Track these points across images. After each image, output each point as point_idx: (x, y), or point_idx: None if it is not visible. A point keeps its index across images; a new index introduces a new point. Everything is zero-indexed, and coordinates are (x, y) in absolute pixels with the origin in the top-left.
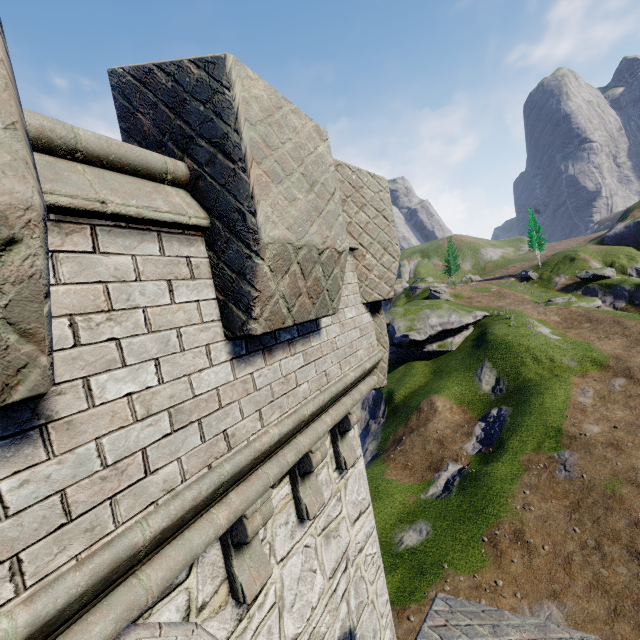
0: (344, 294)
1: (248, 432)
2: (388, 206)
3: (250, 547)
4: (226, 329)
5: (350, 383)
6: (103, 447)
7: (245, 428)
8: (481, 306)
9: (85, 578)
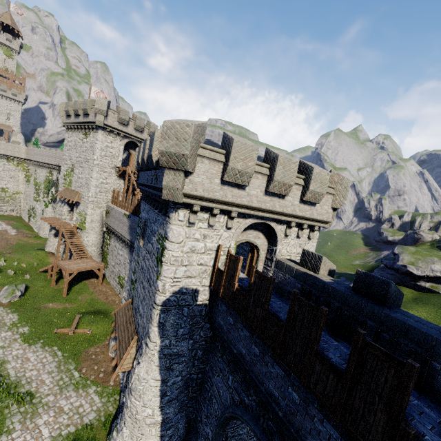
0: (325, 202)
1: (297, 212)
2: (348, 187)
3: (289, 229)
4: (300, 198)
5: (317, 219)
6: (286, 203)
7: (297, 211)
8: None
9: (282, 211)
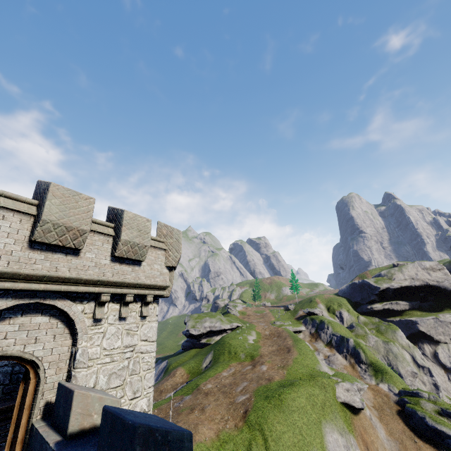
0: None
1: None
2: None
3: None
4: None
5: None
6: None
7: None
8: (245, 320)
9: None
